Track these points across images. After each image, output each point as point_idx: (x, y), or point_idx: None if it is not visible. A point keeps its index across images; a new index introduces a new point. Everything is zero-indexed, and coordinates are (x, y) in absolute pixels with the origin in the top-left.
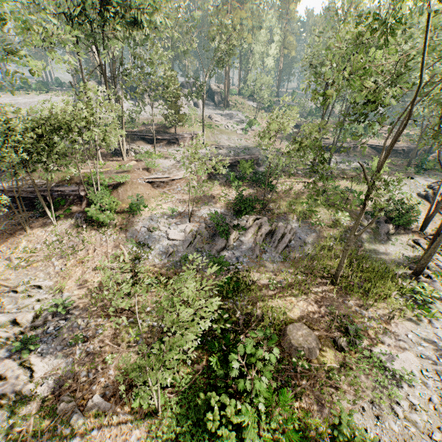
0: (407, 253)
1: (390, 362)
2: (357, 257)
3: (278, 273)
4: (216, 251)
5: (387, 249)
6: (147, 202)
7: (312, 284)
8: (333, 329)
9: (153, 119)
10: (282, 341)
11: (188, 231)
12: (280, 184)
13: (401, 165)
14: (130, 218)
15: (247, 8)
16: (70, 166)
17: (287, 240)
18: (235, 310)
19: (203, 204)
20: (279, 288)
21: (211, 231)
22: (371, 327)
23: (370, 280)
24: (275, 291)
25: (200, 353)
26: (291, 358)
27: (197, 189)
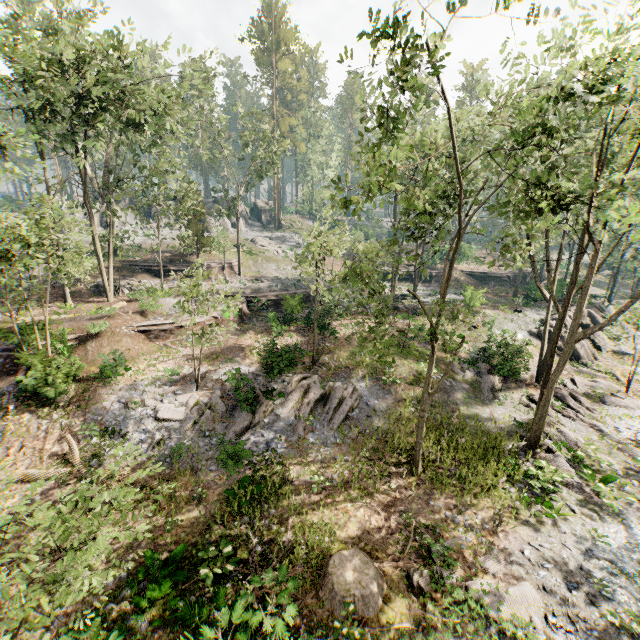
0: (520, 416)
1: (496, 606)
2: (451, 427)
3: (331, 462)
4: (234, 433)
5: (494, 412)
6: (133, 361)
7: (381, 476)
8: (410, 554)
9: (160, 242)
10: (322, 587)
11: (192, 403)
12: (343, 326)
13: (507, 296)
14: (98, 389)
15: (298, 114)
16: (16, 312)
17: (347, 408)
18: (251, 536)
19: (224, 361)
20: (329, 488)
21: (231, 402)
22: (468, 542)
23: (469, 463)
24: (321, 494)
25: (170, 632)
26: (334, 619)
27: (200, 338)
